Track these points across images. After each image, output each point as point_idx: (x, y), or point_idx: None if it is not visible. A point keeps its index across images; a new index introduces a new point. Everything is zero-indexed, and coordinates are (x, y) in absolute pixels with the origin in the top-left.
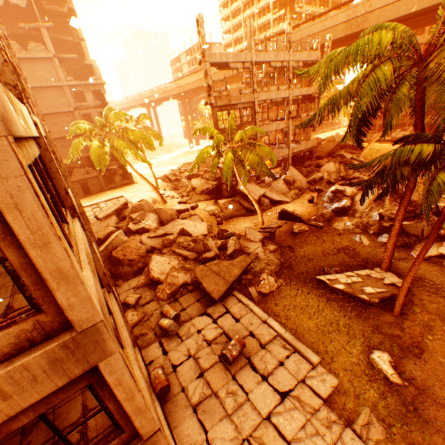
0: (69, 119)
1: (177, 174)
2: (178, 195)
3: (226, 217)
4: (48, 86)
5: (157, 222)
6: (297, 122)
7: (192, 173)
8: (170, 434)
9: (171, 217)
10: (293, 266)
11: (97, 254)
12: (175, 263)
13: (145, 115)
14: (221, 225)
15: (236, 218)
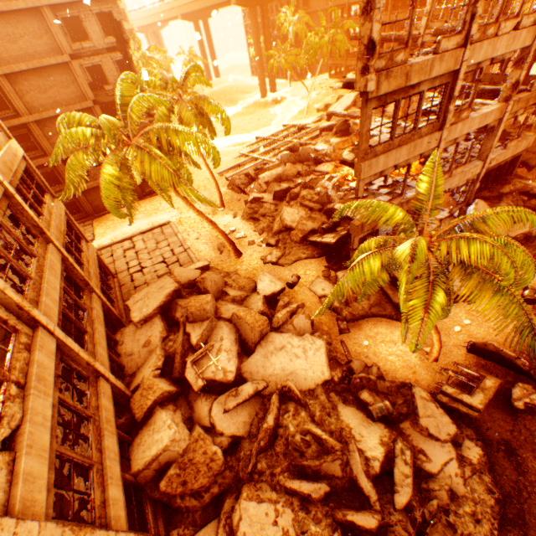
0: (65, 79)
1: (251, 173)
2: (259, 237)
3: (354, 317)
4: (12, 10)
5: (236, 352)
6: (521, 104)
7: (282, 188)
8: None
9: (260, 335)
10: (528, 524)
11: None
12: (287, 522)
13: (197, 67)
14: (346, 335)
15: (374, 320)
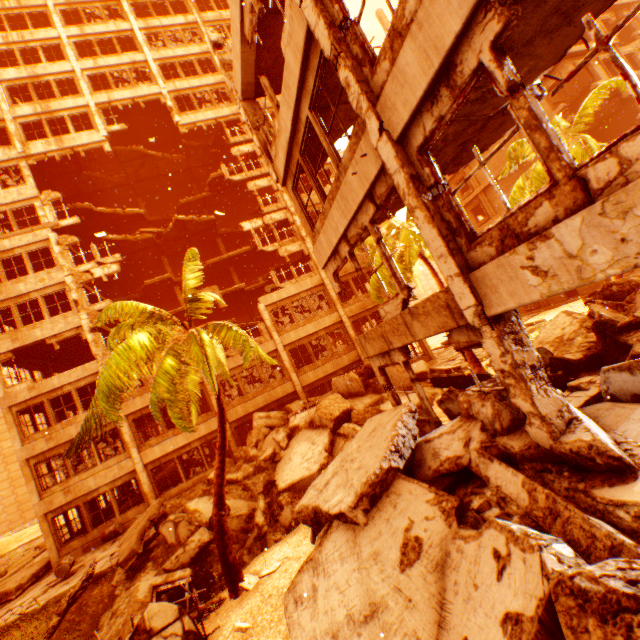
0: (519, 174)
1: None
2: None
3: None
4: None
5: (310, 419)
6: None
7: None
8: (80, 547)
9: (321, 421)
10: None
11: (125, 430)
12: None
13: (605, 88)
14: None
15: None
